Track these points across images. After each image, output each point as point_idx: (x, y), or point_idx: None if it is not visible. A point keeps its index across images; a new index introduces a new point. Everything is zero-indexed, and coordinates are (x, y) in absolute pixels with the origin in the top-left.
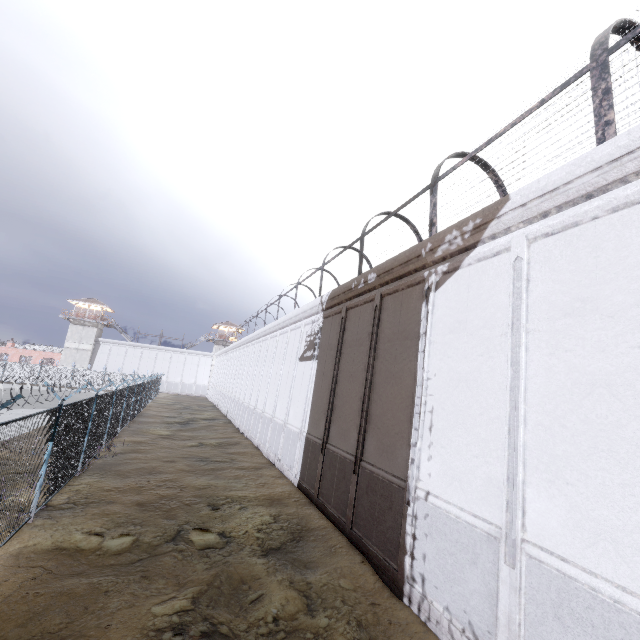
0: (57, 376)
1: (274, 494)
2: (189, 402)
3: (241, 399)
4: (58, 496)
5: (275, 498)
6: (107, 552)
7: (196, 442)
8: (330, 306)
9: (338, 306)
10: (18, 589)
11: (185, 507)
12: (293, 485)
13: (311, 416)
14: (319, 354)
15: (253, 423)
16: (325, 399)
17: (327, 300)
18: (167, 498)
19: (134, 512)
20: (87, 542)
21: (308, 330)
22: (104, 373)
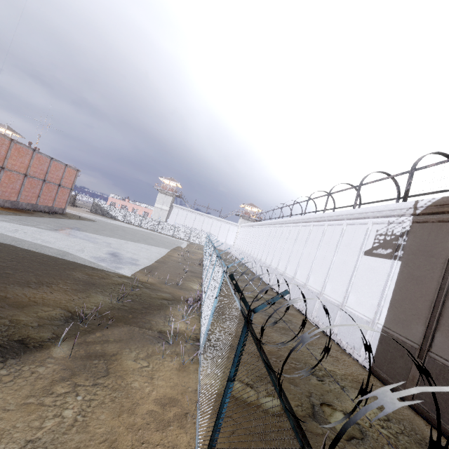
0: (150, 224)
1: (356, 375)
2: (224, 255)
3: (273, 265)
4: (199, 330)
5: (361, 382)
6: (267, 412)
7: (251, 294)
8: (431, 212)
9: (448, 214)
10: (230, 445)
11: (295, 371)
12: (363, 367)
13: (391, 312)
14: (404, 256)
15: (291, 289)
16: (421, 304)
17: (428, 206)
18: (274, 355)
19: (260, 366)
20: (247, 394)
21: (380, 229)
22: (175, 226)
